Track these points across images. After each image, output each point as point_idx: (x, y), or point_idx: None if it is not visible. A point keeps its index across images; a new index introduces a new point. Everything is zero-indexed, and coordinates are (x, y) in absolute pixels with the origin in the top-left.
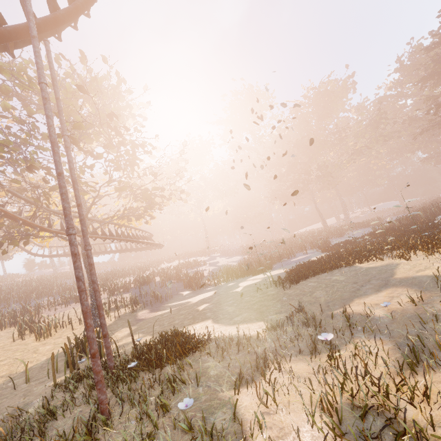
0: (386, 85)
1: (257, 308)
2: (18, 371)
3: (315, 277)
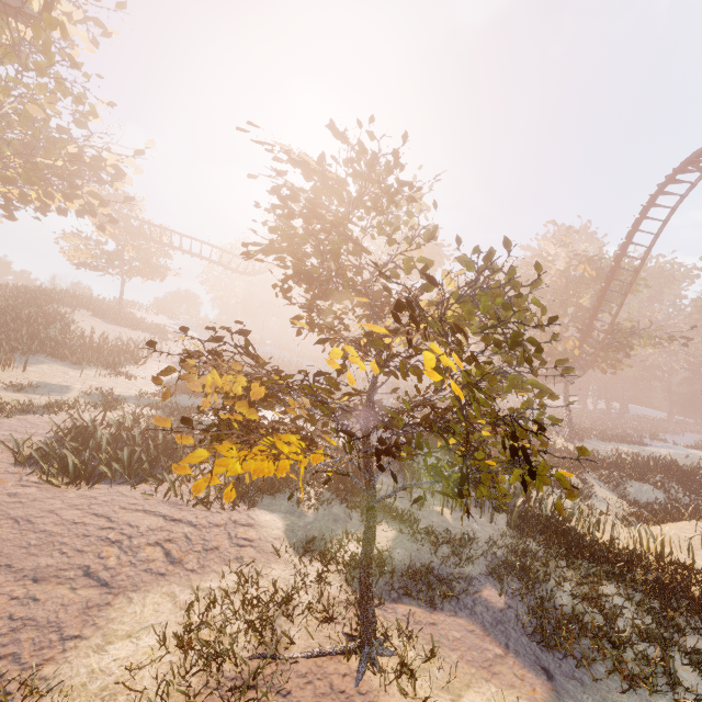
0: None
1: None
2: None
3: None
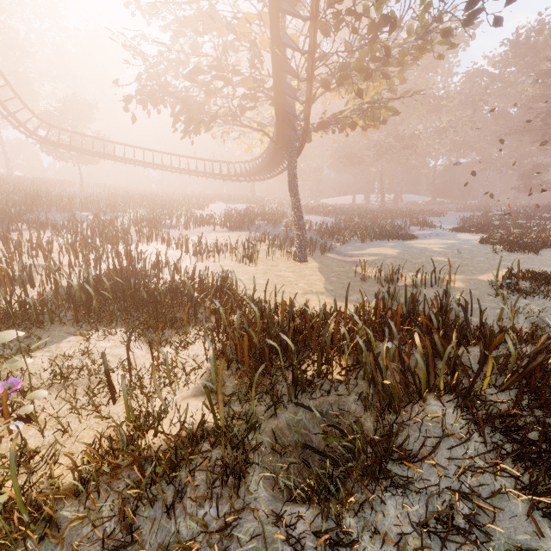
0: (494, 57)
1: (544, 265)
2: (317, 290)
3: (542, 251)
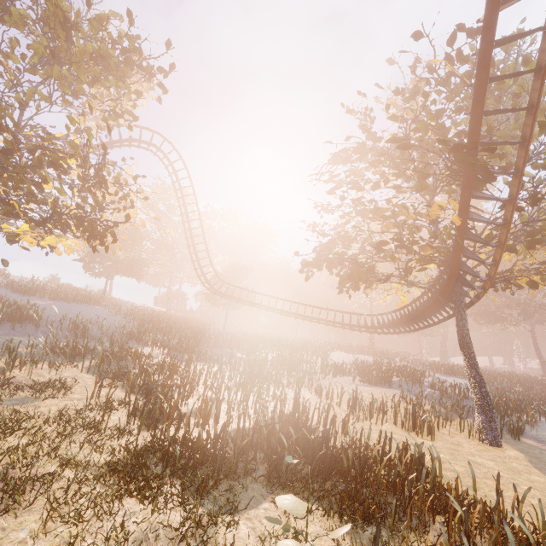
0: None
1: None
2: None
3: None
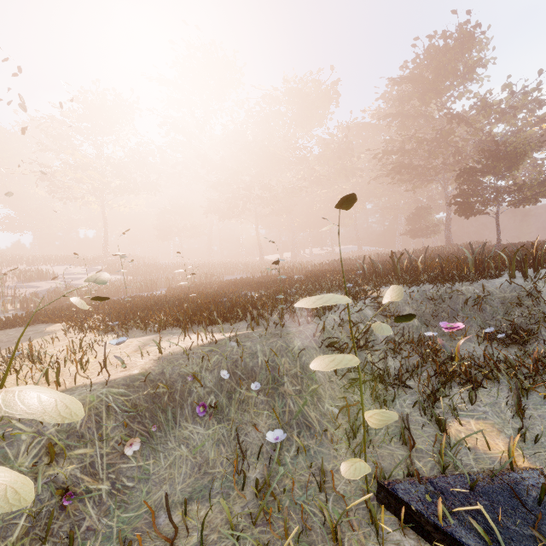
0: (371, 110)
1: None
2: None
3: (0, 331)
